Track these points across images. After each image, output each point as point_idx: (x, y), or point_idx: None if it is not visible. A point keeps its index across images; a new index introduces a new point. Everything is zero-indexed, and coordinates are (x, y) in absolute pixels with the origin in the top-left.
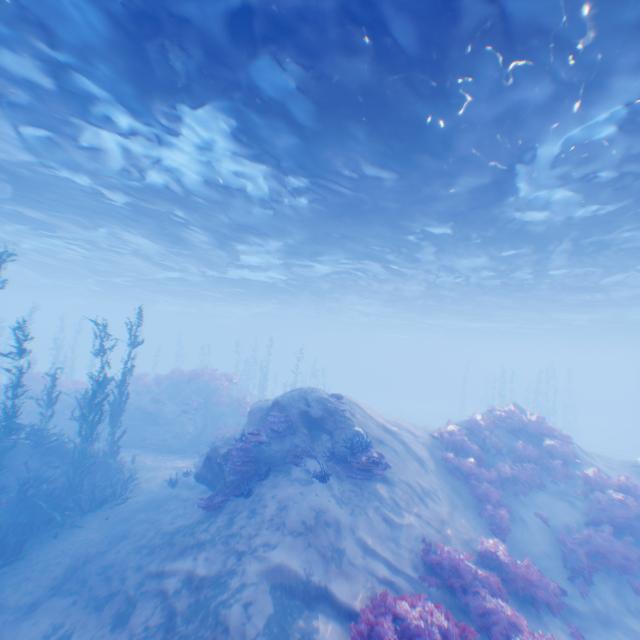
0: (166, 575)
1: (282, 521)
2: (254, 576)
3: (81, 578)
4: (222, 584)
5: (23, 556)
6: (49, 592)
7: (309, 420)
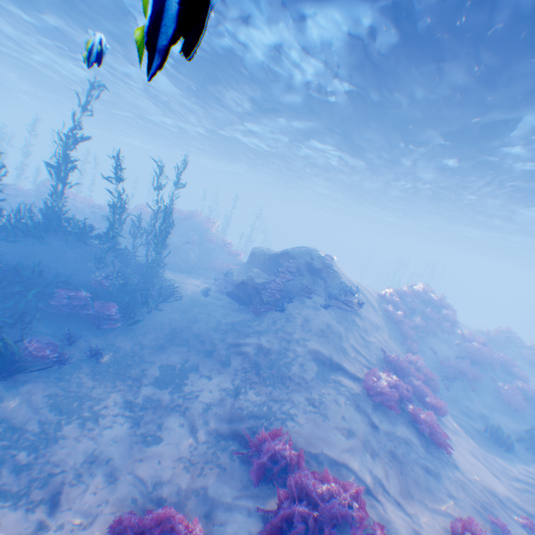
0: (243, 345)
1: (309, 327)
2: (301, 352)
3: (184, 339)
4: (283, 353)
5: (140, 321)
6: (168, 343)
7: (311, 271)
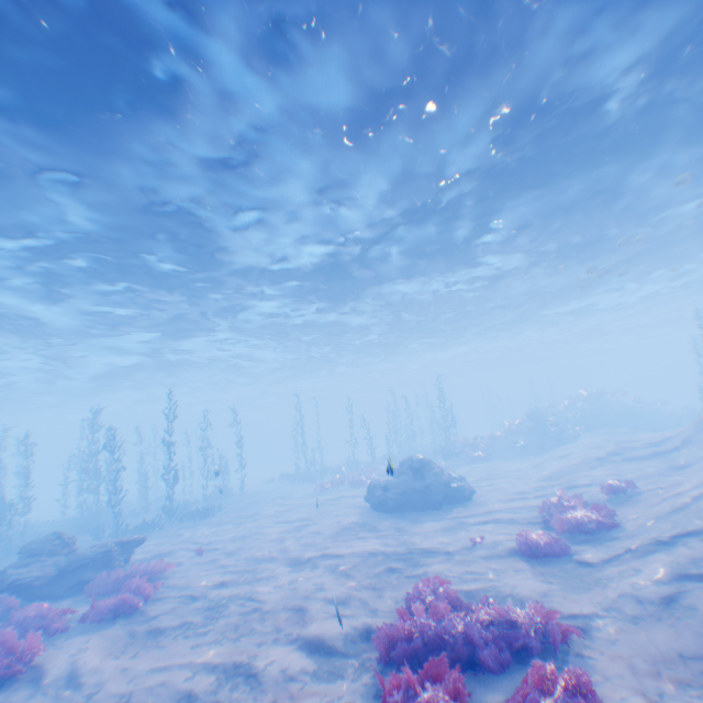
0: None
1: None
2: None
3: None
4: None
5: None
6: None
7: None
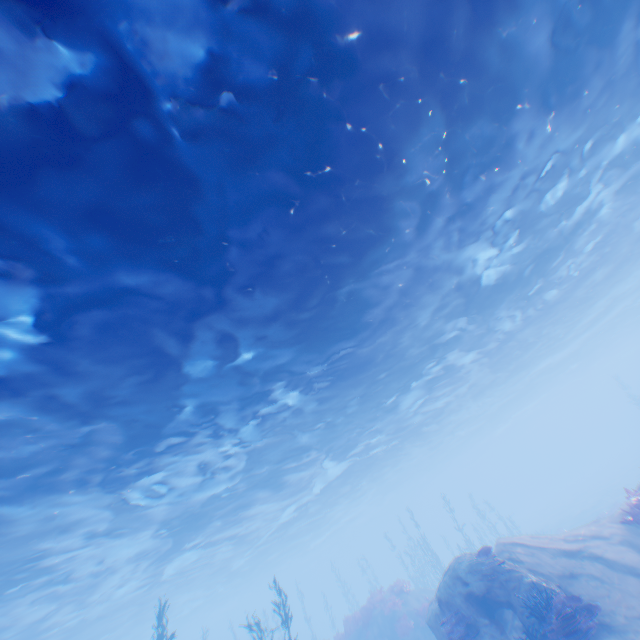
0: None
1: None
2: None
3: None
4: None
5: None
6: None
7: (481, 602)
